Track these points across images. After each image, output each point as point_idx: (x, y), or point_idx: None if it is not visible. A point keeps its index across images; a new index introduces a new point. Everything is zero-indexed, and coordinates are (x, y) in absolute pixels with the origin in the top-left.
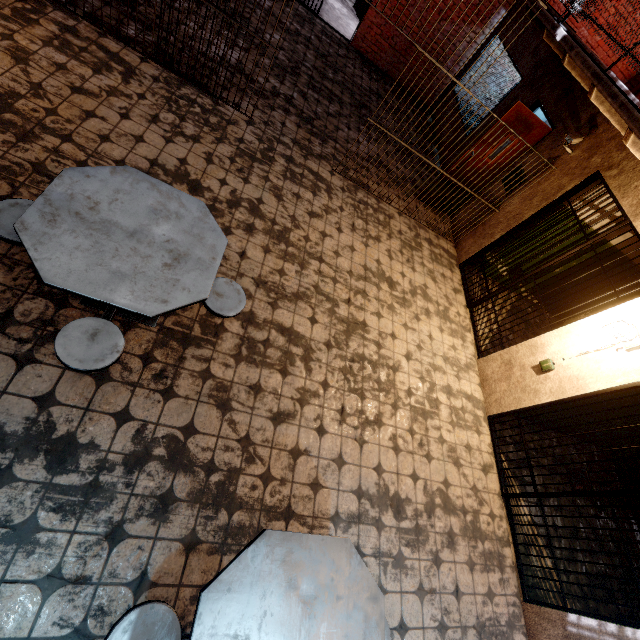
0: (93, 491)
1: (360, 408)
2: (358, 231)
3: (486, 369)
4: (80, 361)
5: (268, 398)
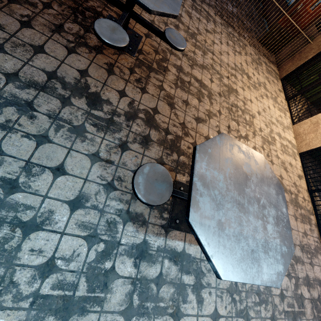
0: (111, 123)
1: (237, 129)
2: (230, 46)
3: (299, 129)
4: (108, 38)
5: (192, 109)
